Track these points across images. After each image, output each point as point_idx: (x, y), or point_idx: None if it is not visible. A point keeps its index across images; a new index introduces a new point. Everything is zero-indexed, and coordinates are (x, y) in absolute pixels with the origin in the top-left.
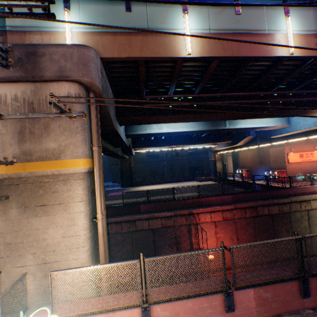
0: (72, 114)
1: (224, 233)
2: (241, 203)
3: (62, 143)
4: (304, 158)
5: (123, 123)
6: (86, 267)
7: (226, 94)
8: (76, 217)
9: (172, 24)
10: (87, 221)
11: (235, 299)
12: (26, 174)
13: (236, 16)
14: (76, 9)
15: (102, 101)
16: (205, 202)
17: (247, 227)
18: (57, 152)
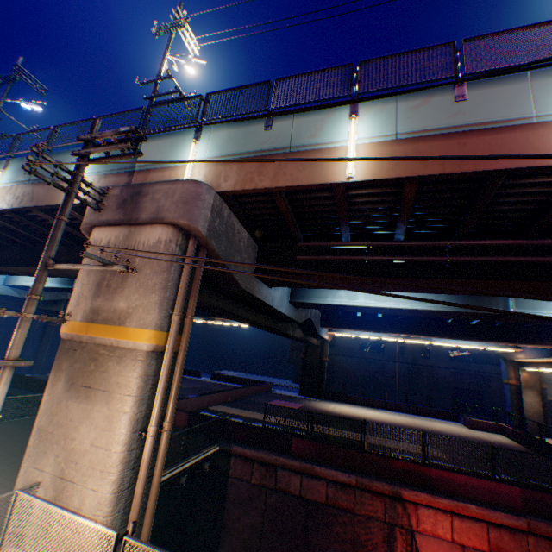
0: (115, 267)
1: None
2: None
3: (132, 304)
4: None
5: (271, 283)
6: (52, 505)
7: (469, 242)
8: (115, 418)
9: (329, 135)
10: (128, 431)
11: None
12: (87, 337)
13: (455, 104)
14: (206, 138)
15: (211, 250)
16: (439, 482)
17: None
18: (124, 314)
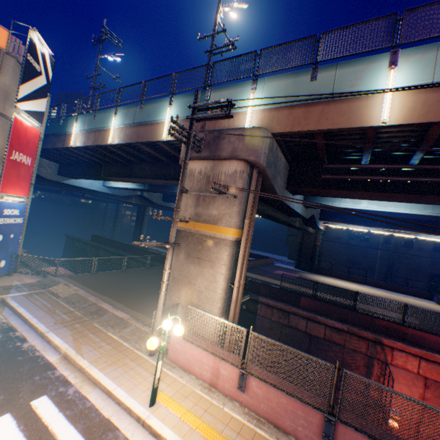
0: (226, 195)
1: None
2: None
3: (221, 212)
4: None
5: (295, 192)
6: (209, 313)
7: None
8: (217, 276)
9: (367, 85)
10: (224, 283)
11: (338, 434)
12: (194, 230)
13: None
14: (260, 88)
15: (265, 175)
16: (413, 338)
17: None
18: (216, 218)
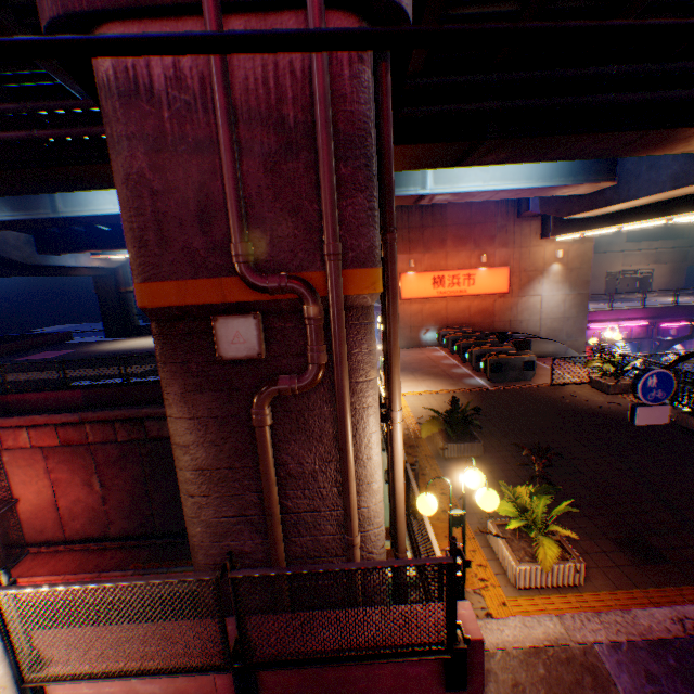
0: None
1: (70, 471)
2: (101, 410)
3: None
4: (449, 288)
5: None
6: None
7: None
8: None
9: None
10: None
11: None
12: None
13: None
14: None
15: None
16: (20, 405)
17: (128, 462)
18: None
